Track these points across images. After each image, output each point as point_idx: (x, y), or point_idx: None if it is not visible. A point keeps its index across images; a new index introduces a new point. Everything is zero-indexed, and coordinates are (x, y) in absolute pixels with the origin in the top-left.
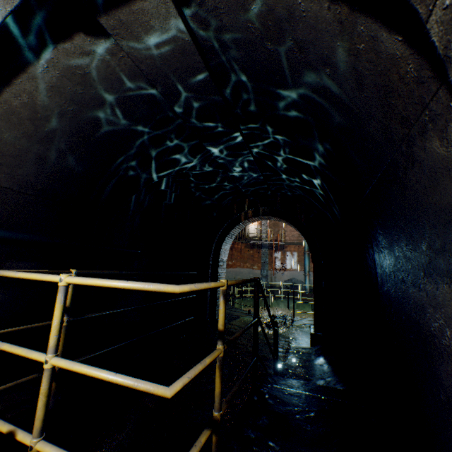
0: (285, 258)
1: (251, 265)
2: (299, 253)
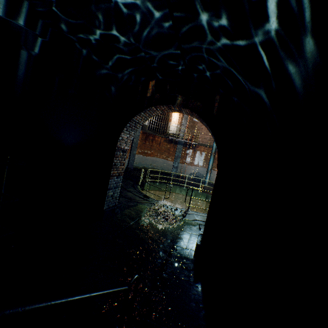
0: (195, 155)
1: (166, 156)
2: (206, 153)
